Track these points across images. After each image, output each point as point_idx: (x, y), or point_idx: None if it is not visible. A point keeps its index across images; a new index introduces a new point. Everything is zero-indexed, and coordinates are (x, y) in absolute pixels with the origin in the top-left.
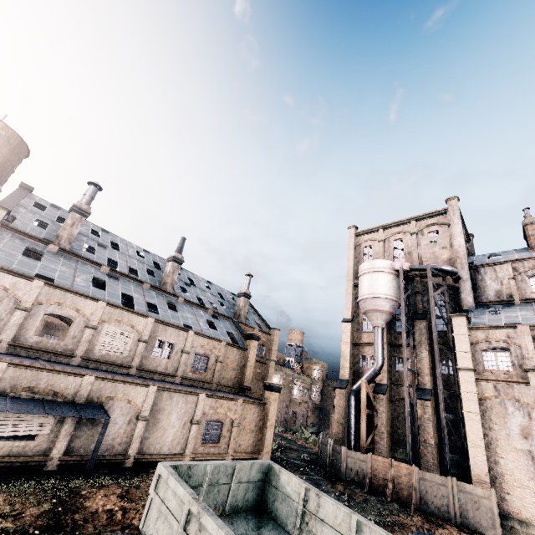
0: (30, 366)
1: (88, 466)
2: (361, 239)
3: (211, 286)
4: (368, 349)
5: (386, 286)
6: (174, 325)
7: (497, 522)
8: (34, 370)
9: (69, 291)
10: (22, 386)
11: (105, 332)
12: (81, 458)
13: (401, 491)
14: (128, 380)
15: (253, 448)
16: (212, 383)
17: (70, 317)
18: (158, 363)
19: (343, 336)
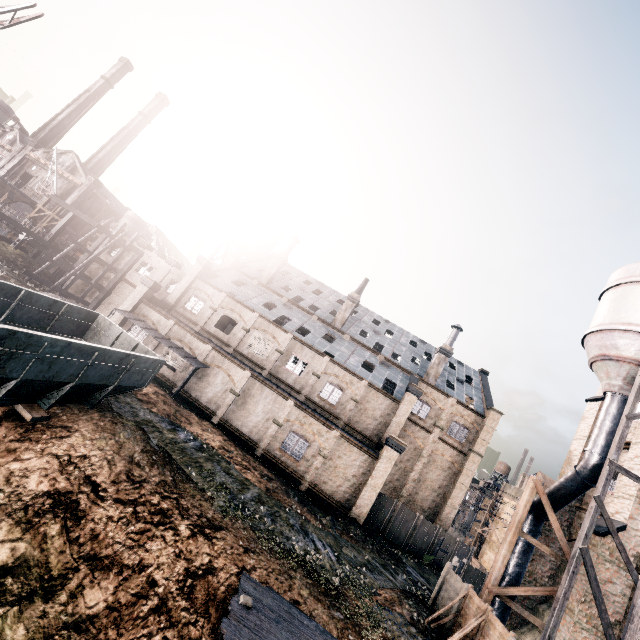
0: (184, 328)
1: (177, 390)
2: None
3: (422, 345)
4: (626, 455)
5: (635, 308)
6: (310, 346)
7: None
8: (185, 331)
9: (239, 302)
10: (178, 338)
11: (254, 336)
12: (189, 396)
13: None
14: (231, 359)
15: (344, 500)
16: (339, 418)
17: (236, 320)
18: (288, 375)
19: (581, 425)
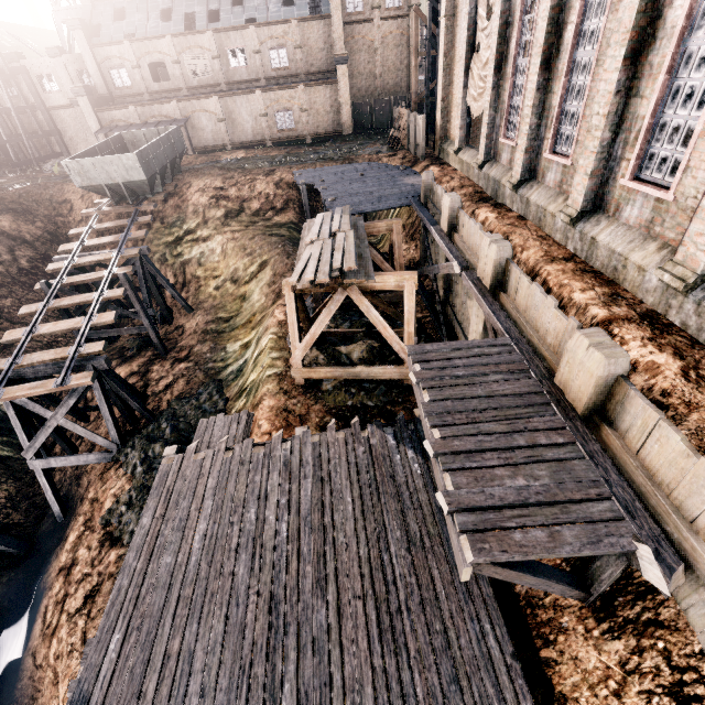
0: (143, 105)
1: (192, 150)
2: None
3: None
4: None
5: None
6: (232, 28)
7: (421, 146)
8: (148, 107)
9: (145, 39)
10: (149, 117)
11: (187, 62)
12: (200, 148)
13: (406, 138)
14: (195, 97)
15: (335, 127)
16: (298, 75)
17: (161, 61)
18: (240, 73)
19: None
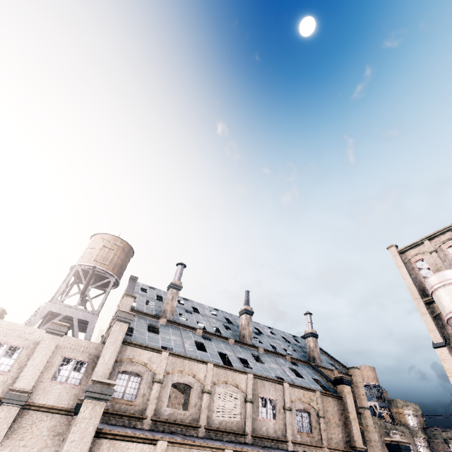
0: (183, 443)
1: None
2: (407, 255)
3: (274, 331)
4: None
5: None
6: (269, 379)
7: None
8: (186, 448)
9: (186, 357)
10: None
11: (217, 395)
12: None
13: None
14: (260, 451)
15: None
16: (323, 446)
17: (190, 383)
18: (266, 425)
19: (445, 365)
